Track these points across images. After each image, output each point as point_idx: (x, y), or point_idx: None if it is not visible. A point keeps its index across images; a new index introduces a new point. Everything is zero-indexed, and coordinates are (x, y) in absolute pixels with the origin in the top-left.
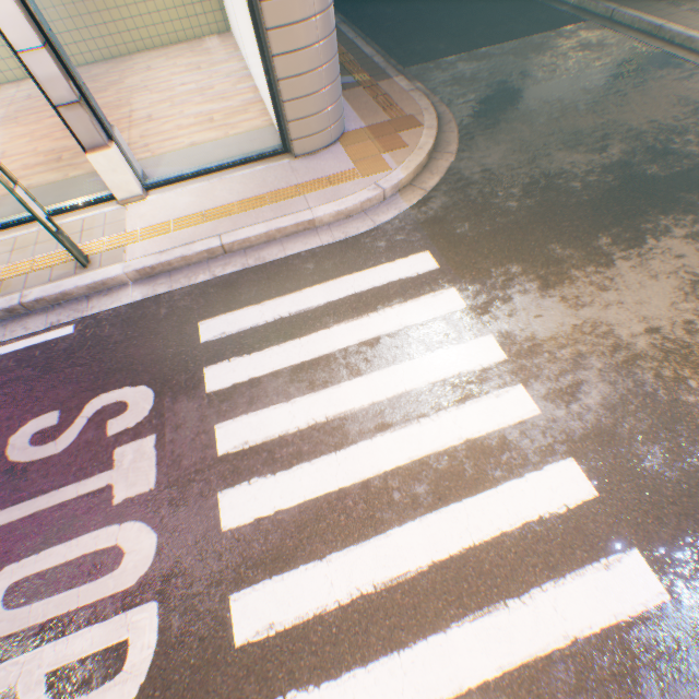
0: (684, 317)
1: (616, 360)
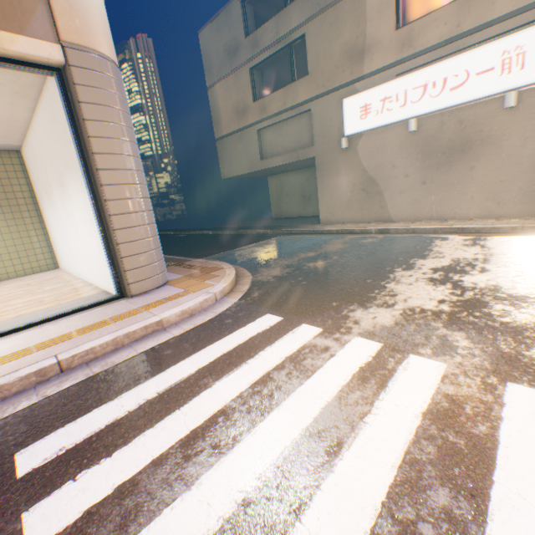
0: (446, 291)
1: (445, 319)
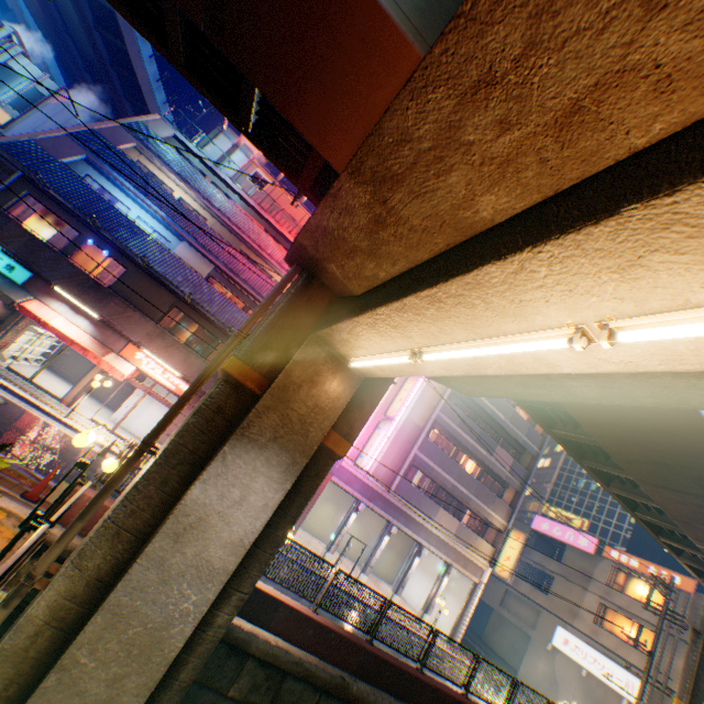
0: None
1: None
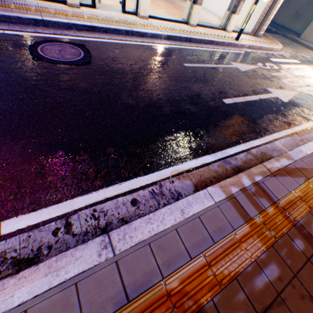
0: None
1: None
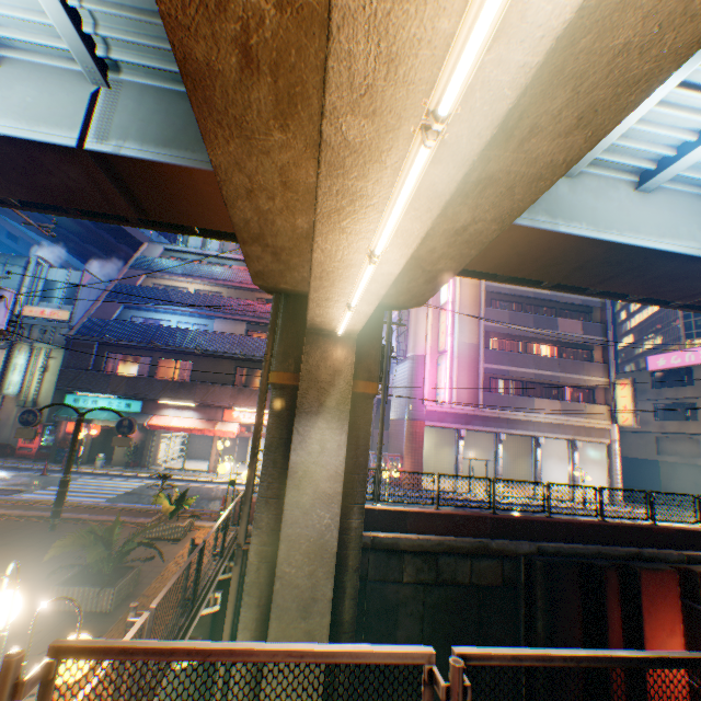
0: None
1: None
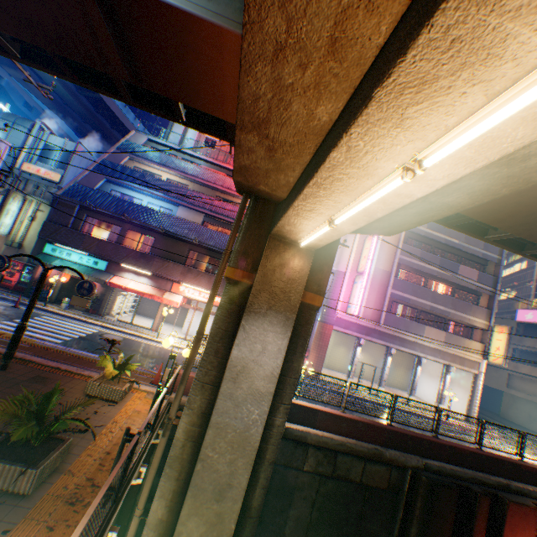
0: None
1: None
